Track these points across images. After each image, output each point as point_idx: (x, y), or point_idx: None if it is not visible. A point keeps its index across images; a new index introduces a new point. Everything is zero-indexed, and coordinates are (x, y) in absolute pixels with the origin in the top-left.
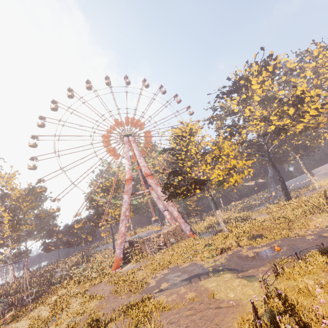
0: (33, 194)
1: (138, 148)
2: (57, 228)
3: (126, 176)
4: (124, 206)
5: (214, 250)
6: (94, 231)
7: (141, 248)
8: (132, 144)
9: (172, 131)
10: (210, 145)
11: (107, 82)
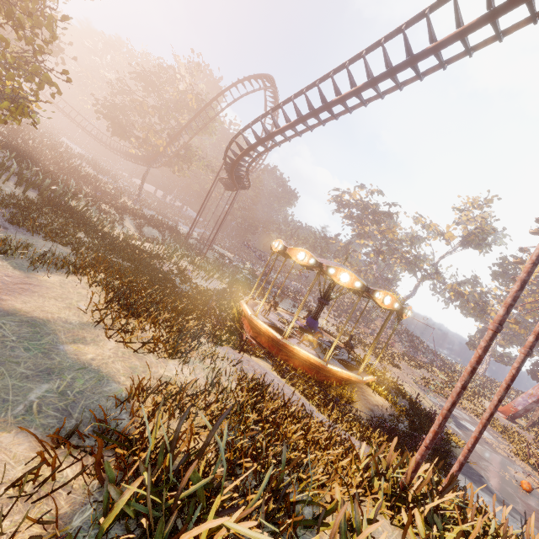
0: None
1: None
2: None
3: None
4: None
5: None
6: None
7: None
8: None
9: None
10: None
11: None
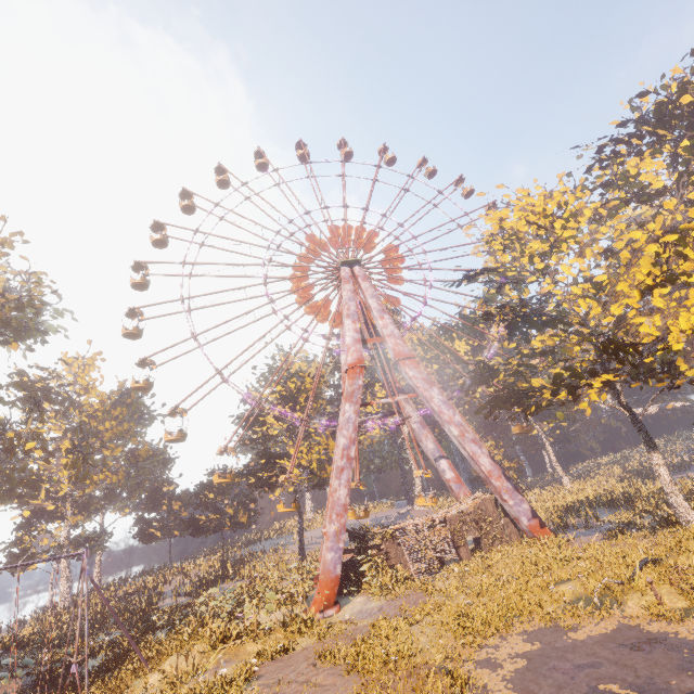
0: (126, 405)
1: (376, 293)
2: (170, 487)
3: (348, 357)
4: (344, 433)
5: (693, 585)
6: (253, 500)
7: (388, 555)
8: (361, 284)
9: (492, 224)
10: (644, 238)
11: (302, 154)
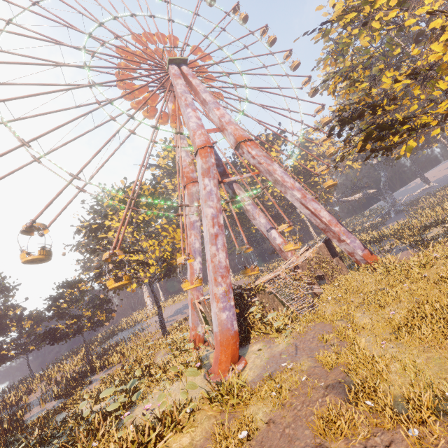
0: None
1: (207, 90)
2: (16, 310)
3: (196, 140)
4: (210, 204)
5: None
6: (107, 301)
7: (263, 304)
8: (192, 81)
9: None
10: None
11: None
